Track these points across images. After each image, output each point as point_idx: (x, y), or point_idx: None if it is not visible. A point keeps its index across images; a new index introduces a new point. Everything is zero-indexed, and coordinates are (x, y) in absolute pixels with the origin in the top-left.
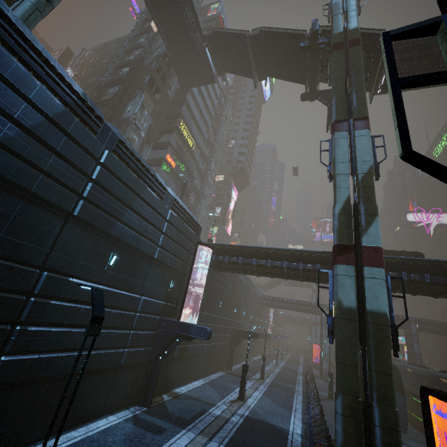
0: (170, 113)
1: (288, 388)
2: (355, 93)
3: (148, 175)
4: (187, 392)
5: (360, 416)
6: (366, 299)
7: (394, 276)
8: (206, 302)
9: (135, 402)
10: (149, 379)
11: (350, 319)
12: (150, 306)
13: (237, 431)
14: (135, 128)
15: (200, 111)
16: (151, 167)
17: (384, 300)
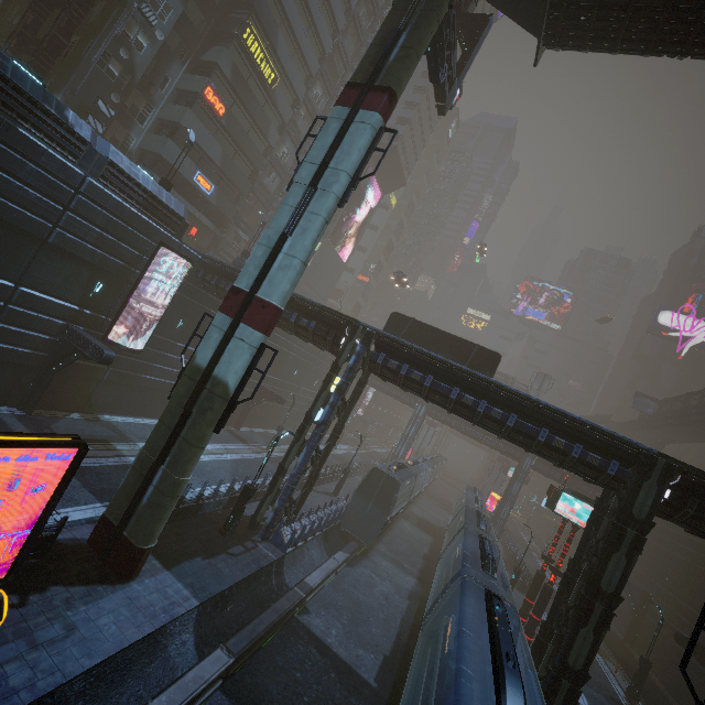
0: (235, 2)
1: (290, 469)
2: (407, 33)
3: (33, 110)
4: (118, 422)
5: (145, 472)
6: (219, 361)
7: (394, 366)
8: (191, 332)
9: (18, 405)
10: (37, 387)
11: (192, 378)
12: (40, 304)
13: (110, 466)
14: (142, 19)
15: (309, 10)
16: (53, 98)
17: (235, 369)
